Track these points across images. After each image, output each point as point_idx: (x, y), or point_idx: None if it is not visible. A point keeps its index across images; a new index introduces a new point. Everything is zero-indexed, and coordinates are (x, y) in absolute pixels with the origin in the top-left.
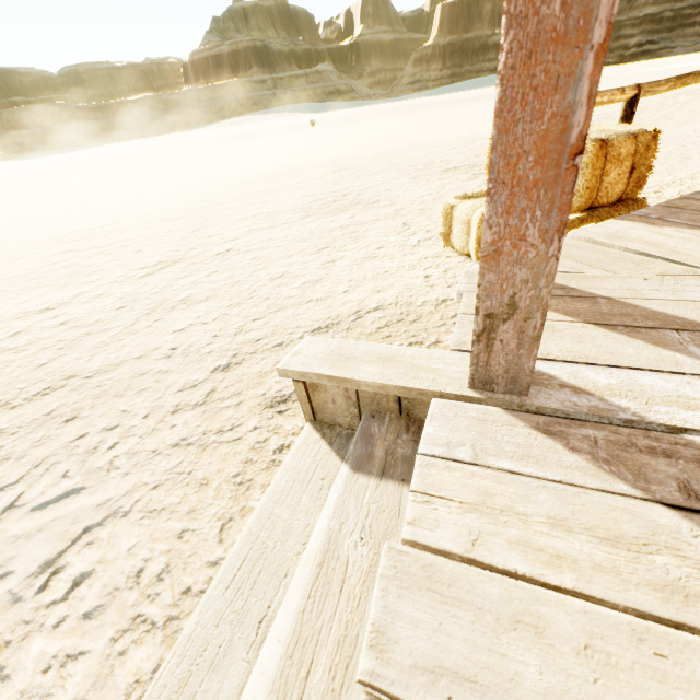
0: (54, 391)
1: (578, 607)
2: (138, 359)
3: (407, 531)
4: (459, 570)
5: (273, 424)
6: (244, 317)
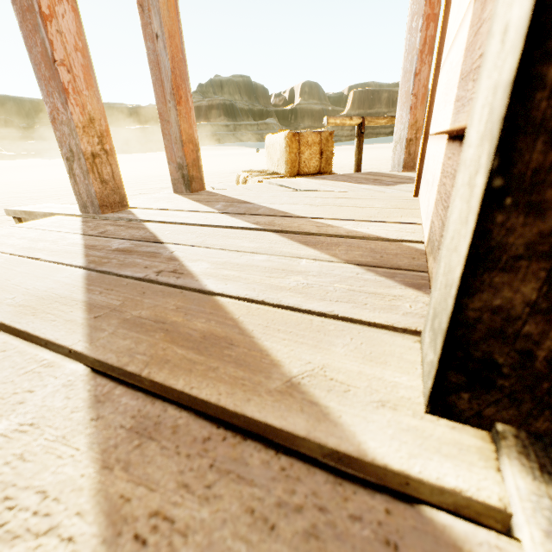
0: None
1: None
2: None
3: None
4: None
5: None
6: None
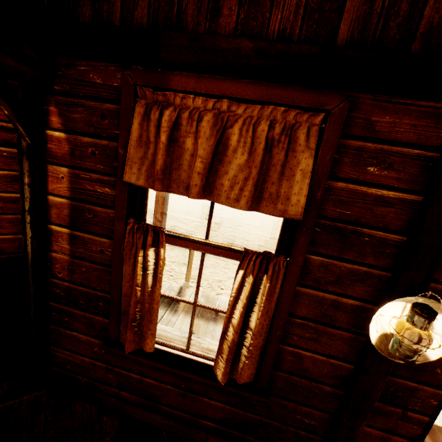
0: None
1: None
2: None
3: None
4: None
5: None
6: None
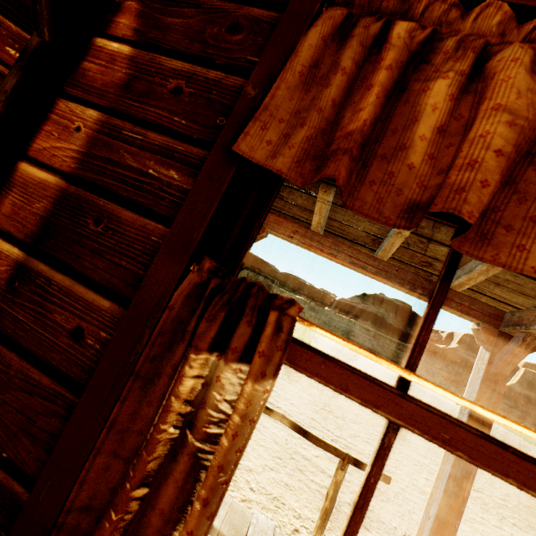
0: None
1: None
2: None
3: None
4: None
5: None
6: None
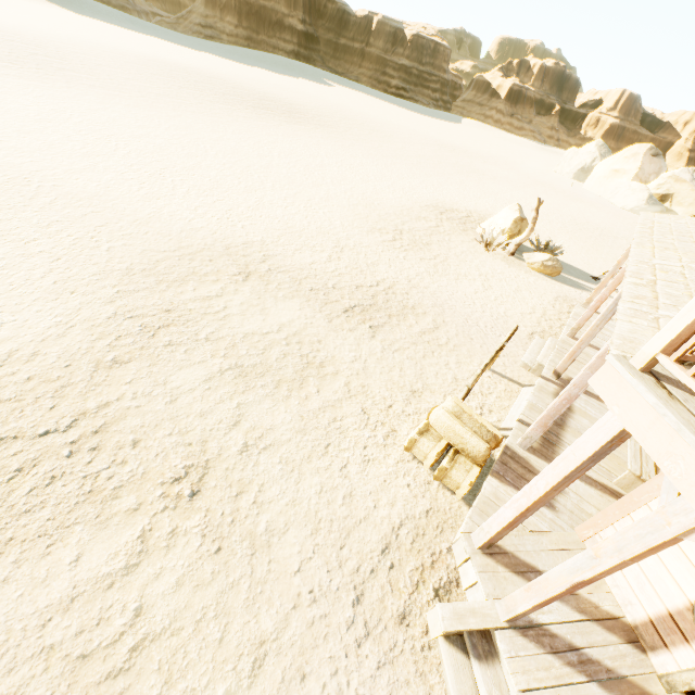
0: (263, 660)
1: (548, 691)
2: (295, 609)
3: (516, 687)
4: (530, 693)
5: (410, 635)
6: (332, 546)
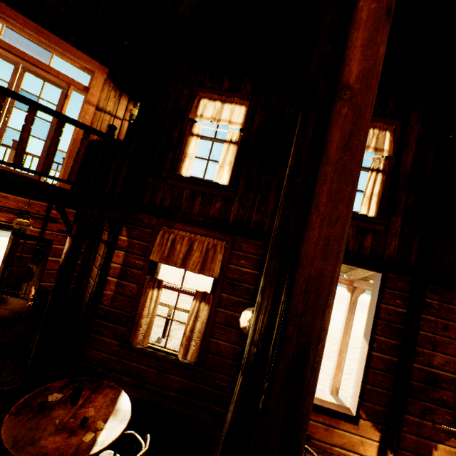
0: None
1: None
2: None
3: None
4: None
5: None
6: None
